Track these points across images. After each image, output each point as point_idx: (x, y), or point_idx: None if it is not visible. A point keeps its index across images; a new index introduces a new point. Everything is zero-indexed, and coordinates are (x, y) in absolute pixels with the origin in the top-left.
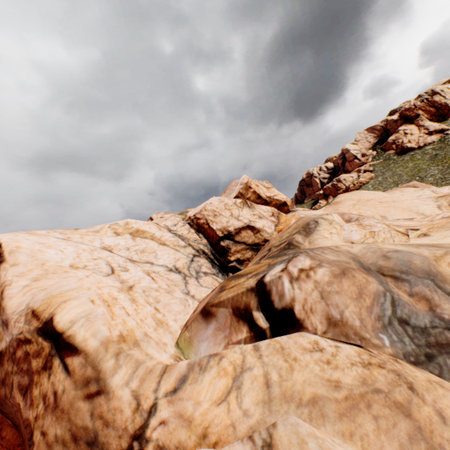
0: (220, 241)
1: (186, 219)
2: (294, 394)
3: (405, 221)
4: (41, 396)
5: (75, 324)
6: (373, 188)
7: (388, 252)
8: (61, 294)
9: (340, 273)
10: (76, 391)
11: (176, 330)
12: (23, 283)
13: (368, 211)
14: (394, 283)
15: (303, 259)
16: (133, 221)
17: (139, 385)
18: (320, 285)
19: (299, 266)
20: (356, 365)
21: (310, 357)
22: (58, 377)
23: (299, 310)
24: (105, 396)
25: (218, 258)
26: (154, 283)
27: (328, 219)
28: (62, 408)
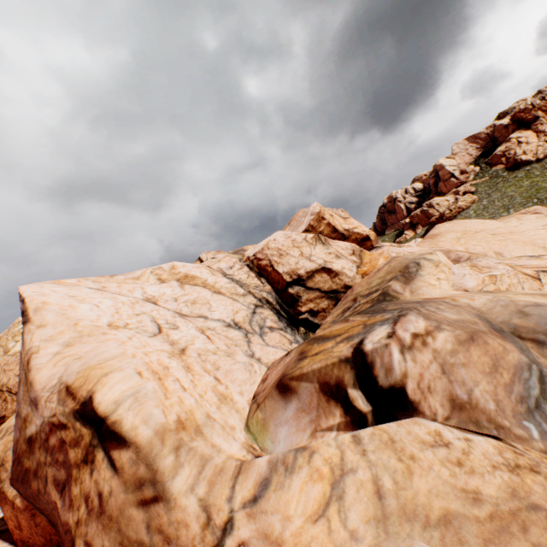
0: (288, 287)
1: (244, 259)
2: (417, 510)
3: (531, 260)
4: (83, 497)
5: (121, 406)
6: (476, 214)
7: (525, 306)
8: (100, 365)
9: (467, 339)
10: (127, 494)
11: (244, 407)
12: (53, 350)
13: (478, 247)
14: (538, 349)
15: (414, 320)
16: (181, 264)
17: (208, 491)
18: (440, 355)
19: (411, 329)
20: (499, 468)
21: (433, 455)
22: (102, 475)
23: (412, 389)
24: (165, 504)
25: (285, 308)
26: (210, 344)
27: (433, 259)
28: (109, 514)
